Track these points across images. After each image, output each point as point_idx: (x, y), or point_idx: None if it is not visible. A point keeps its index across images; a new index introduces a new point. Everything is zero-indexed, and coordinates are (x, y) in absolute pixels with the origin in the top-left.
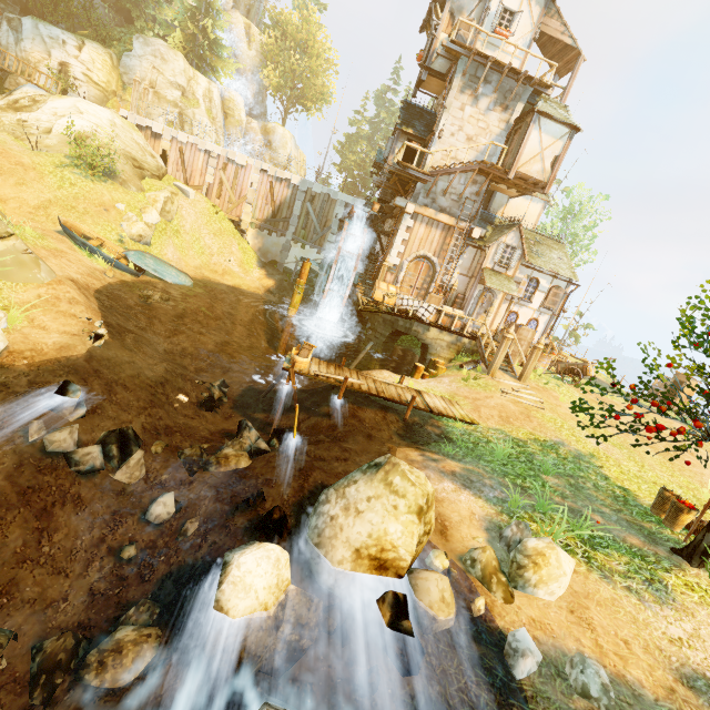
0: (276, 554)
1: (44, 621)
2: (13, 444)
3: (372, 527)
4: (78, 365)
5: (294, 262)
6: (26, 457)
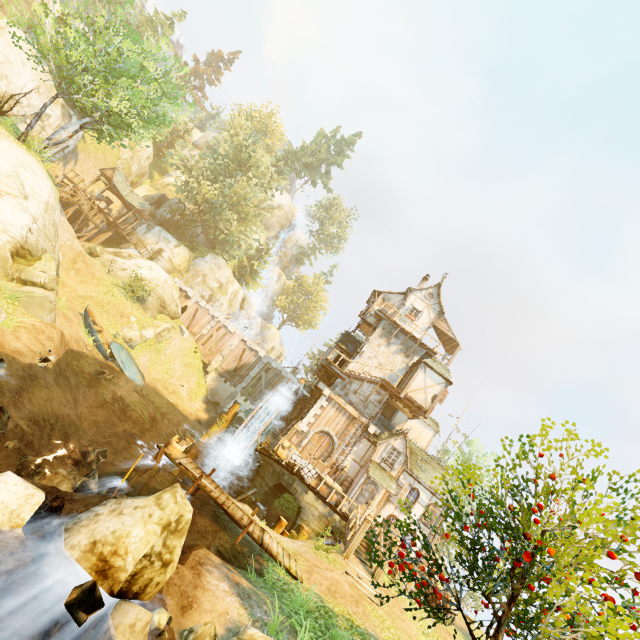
0: (34, 492)
1: None
2: None
3: (121, 526)
4: (16, 365)
5: None
6: None
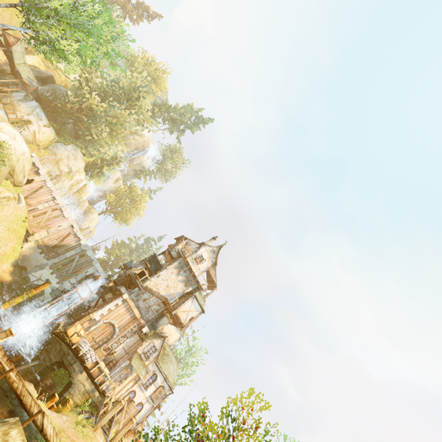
0: None
1: None
2: None
3: None
4: None
5: (37, 277)
6: None
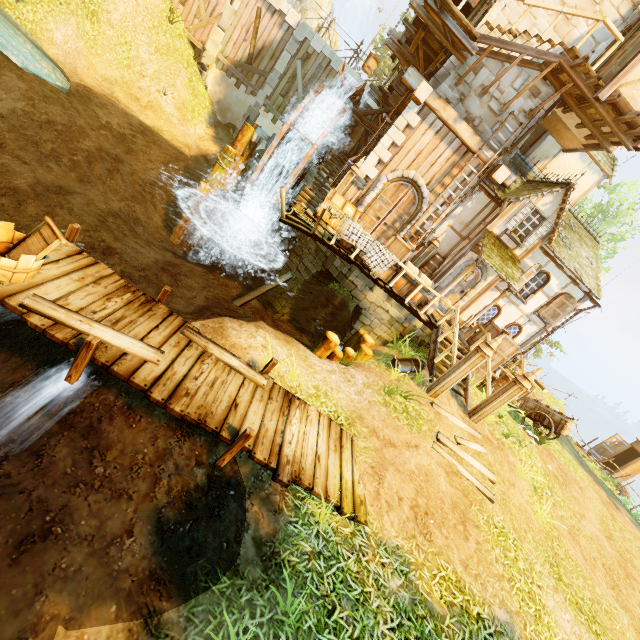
0: None
1: None
2: None
3: None
4: None
5: None
6: None
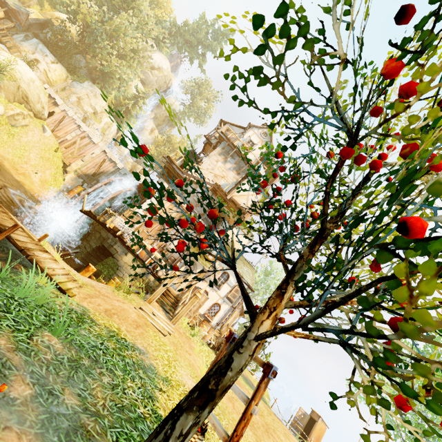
0: None
1: None
2: None
3: None
4: None
5: None
6: None
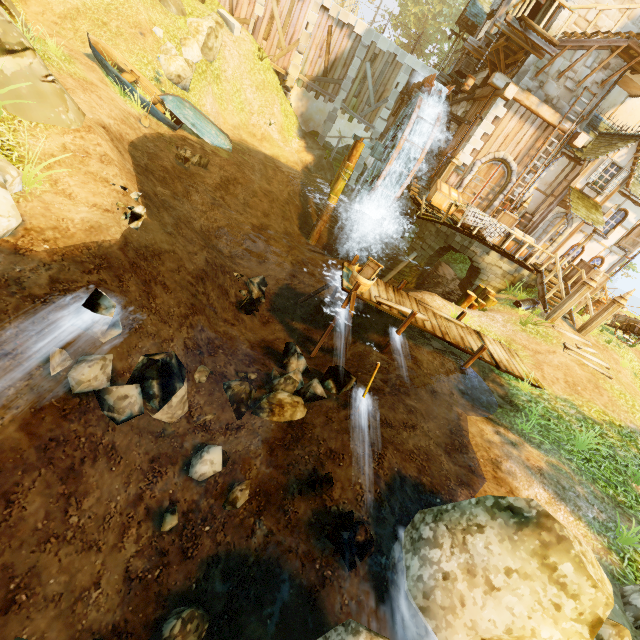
0: None
1: (72, 623)
2: (30, 378)
3: (512, 619)
4: (111, 255)
5: (337, 137)
6: (46, 397)
